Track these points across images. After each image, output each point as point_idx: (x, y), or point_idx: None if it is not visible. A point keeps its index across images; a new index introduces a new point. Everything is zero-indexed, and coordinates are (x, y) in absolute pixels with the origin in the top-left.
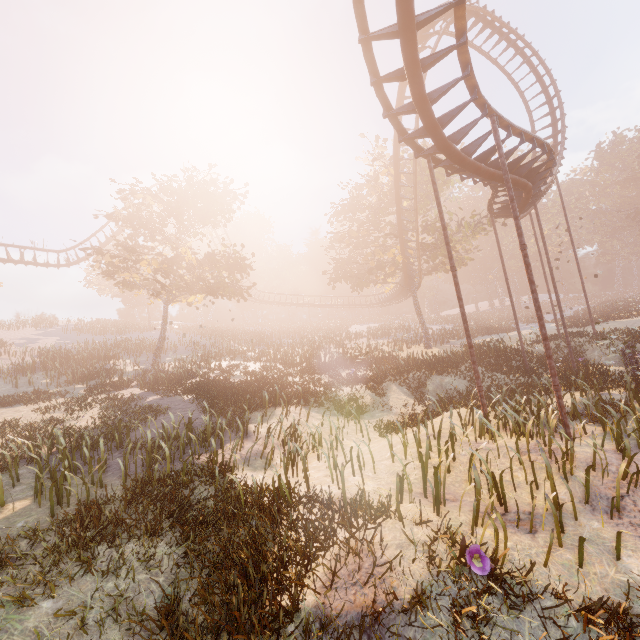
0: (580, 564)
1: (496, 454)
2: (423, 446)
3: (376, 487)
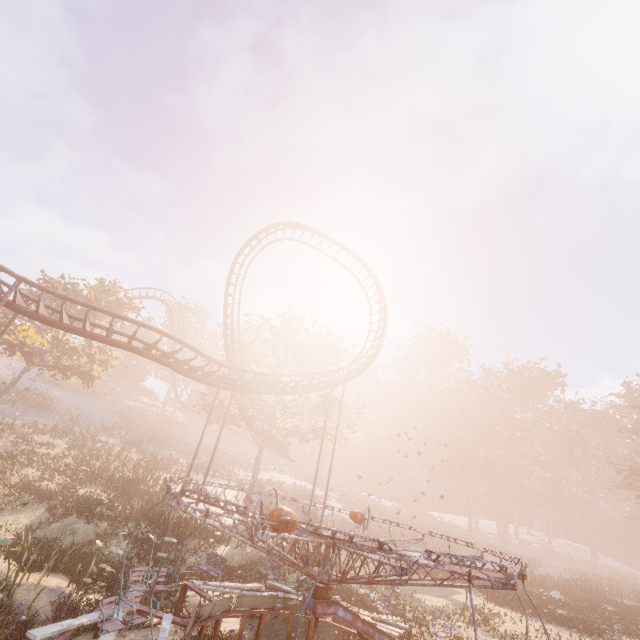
0: None
1: None
2: None
3: None
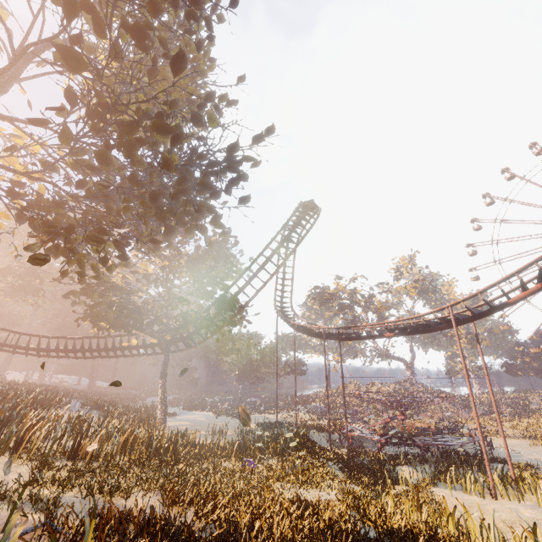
0: None
1: None
2: None
3: None
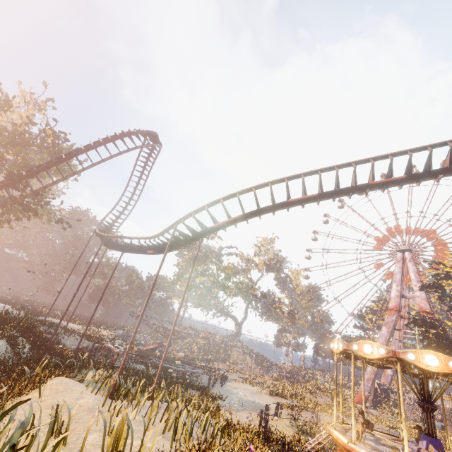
0: (231, 449)
1: (150, 410)
2: (117, 408)
3: (151, 442)
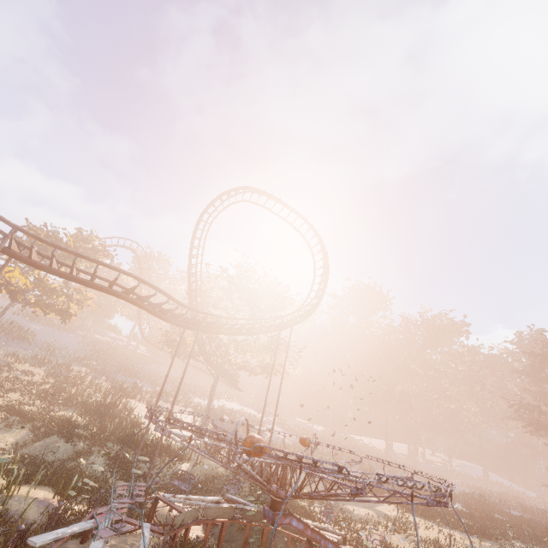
0: None
1: None
2: None
3: None
